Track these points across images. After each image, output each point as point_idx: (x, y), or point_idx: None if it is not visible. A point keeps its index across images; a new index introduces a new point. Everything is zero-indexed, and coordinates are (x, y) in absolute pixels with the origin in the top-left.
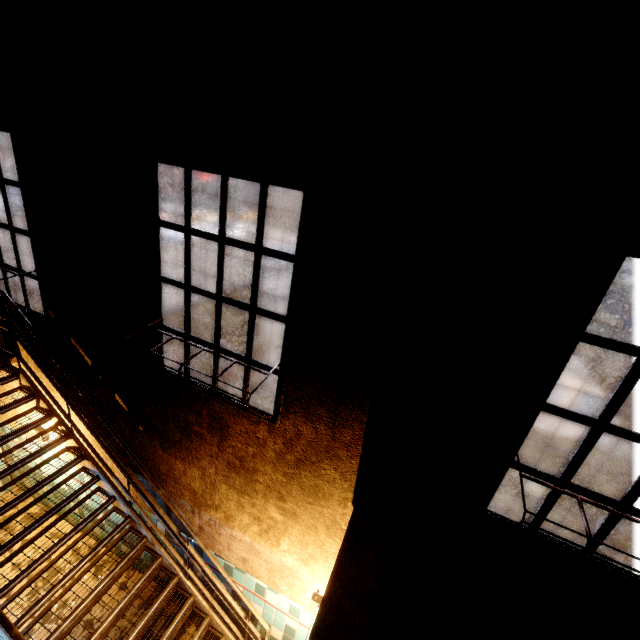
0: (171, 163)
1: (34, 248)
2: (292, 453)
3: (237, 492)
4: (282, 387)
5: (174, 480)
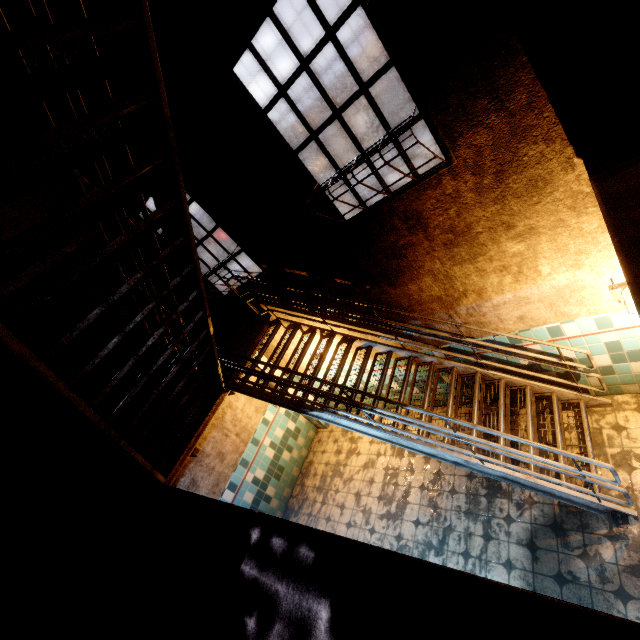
0: (239, 57)
1: (226, 231)
2: (486, 175)
3: (469, 263)
4: (433, 123)
5: (418, 304)
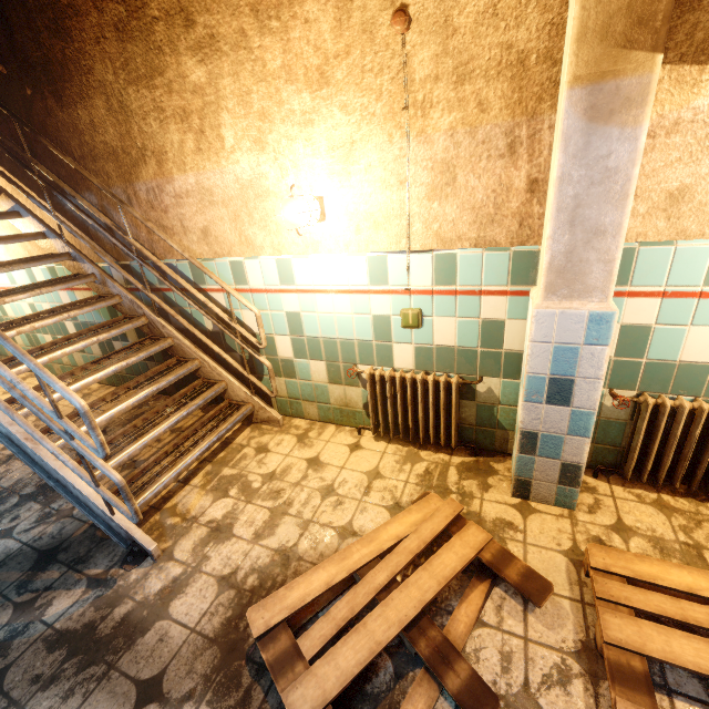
0: None
1: None
2: None
3: (146, 85)
4: None
5: (91, 157)
